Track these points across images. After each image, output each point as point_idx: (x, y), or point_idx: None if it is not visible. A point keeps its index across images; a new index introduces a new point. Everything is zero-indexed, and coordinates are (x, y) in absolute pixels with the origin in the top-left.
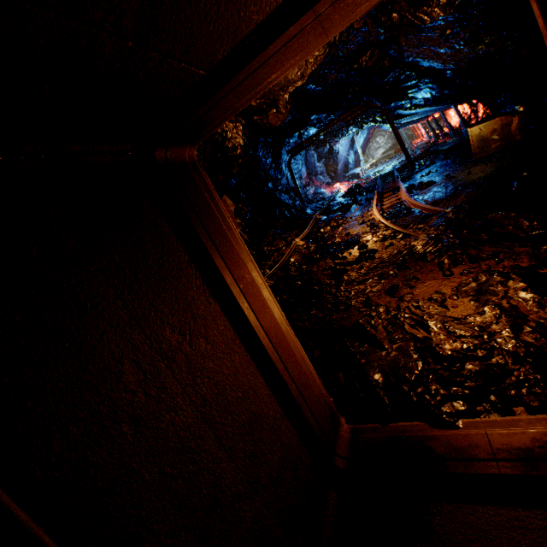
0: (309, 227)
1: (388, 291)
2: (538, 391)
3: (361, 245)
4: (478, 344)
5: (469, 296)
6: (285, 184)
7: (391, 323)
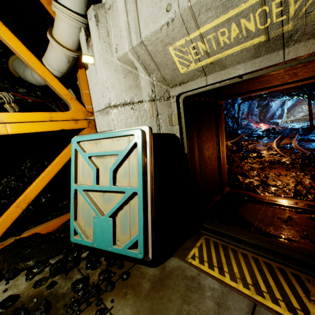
0: (236, 139)
1: (260, 168)
2: (289, 196)
3: (259, 153)
4: (281, 185)
5: (289, 176)
6: (232, 114)
7: (256, 175)
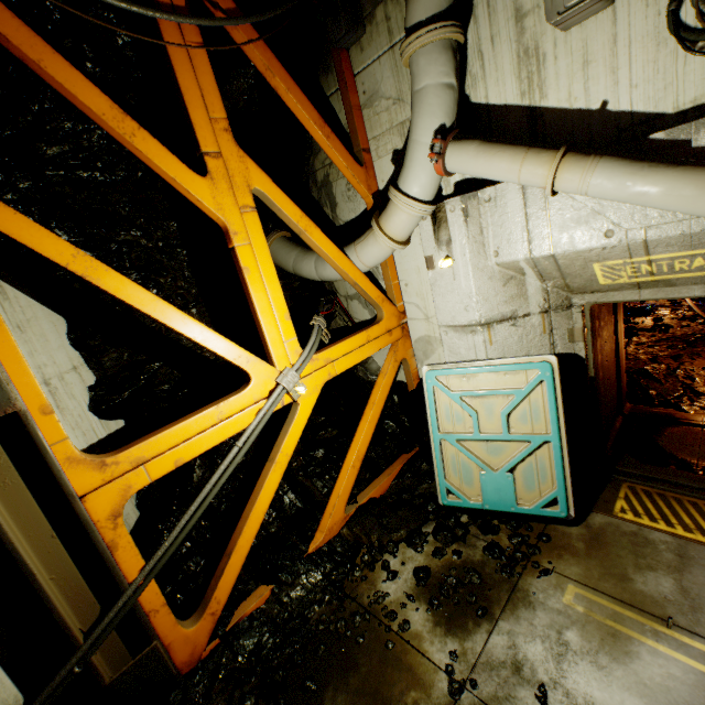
0: None
1: (673, 357)
2: None
3: (657, 318)
4: None
5: None
6: None
7: (669, 373)
